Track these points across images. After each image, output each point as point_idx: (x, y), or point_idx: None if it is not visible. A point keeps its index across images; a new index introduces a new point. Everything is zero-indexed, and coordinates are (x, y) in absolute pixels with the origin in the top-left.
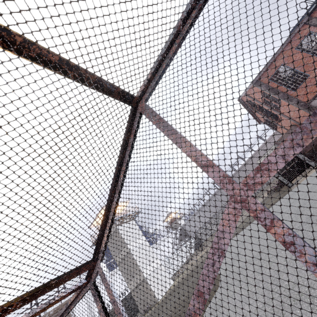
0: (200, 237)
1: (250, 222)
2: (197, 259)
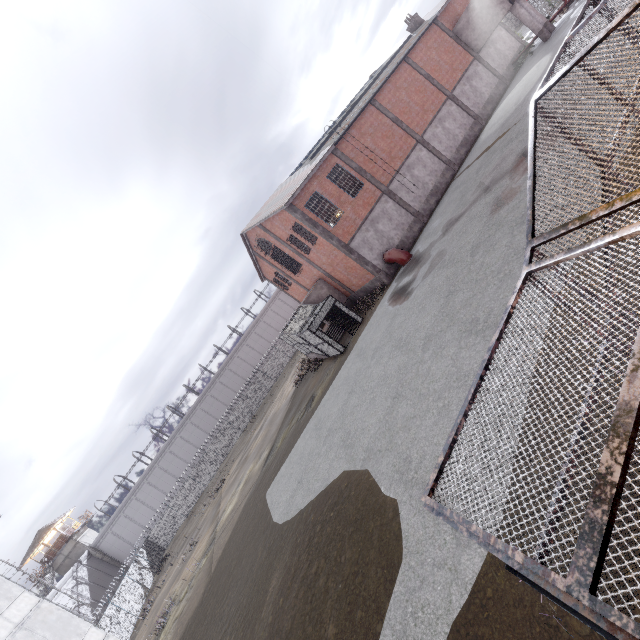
0: (158, 539)
1: (308, 417)
2: (200, 562)
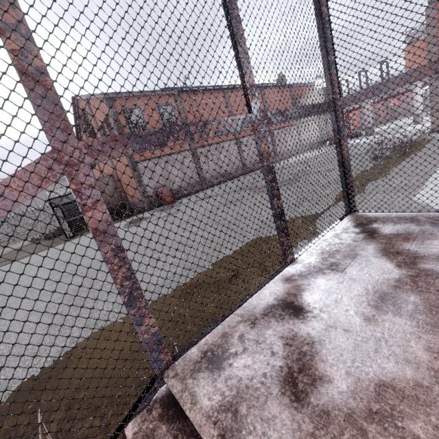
0: None
1: None
2: None
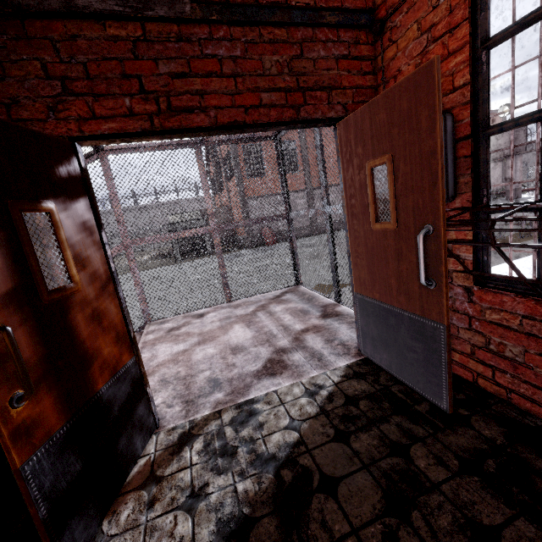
0: None
1: None
2: None
